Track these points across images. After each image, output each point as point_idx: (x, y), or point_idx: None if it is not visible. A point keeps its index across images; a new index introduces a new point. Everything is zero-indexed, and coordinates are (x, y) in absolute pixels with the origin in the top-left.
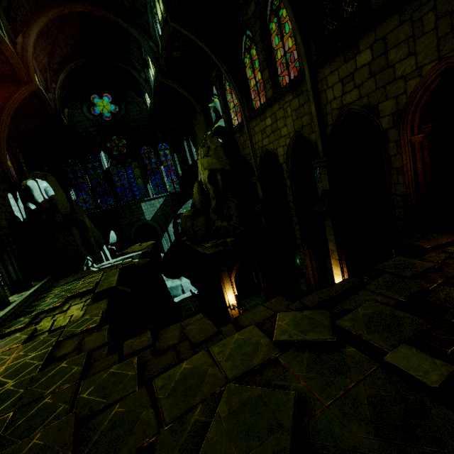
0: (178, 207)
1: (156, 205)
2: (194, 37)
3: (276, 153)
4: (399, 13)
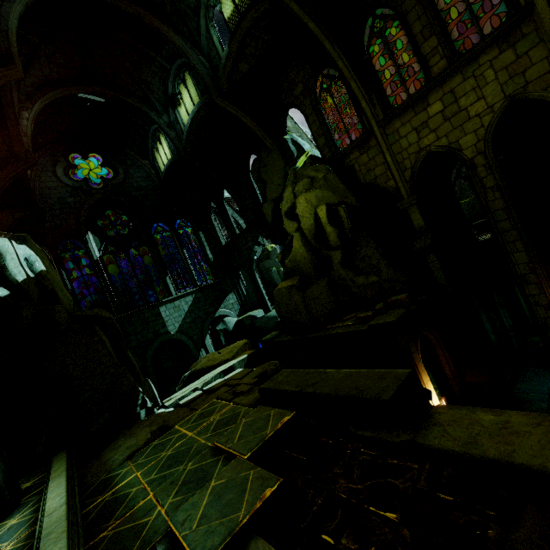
0: (215, 306)
1: (182, 307)
2: (304, 15)
3: (455, 148)
4: None
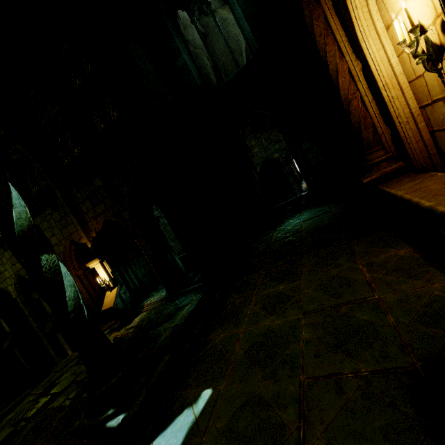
0: None
1: None
2: None
3: (8, 291)
4: (39, 216)
